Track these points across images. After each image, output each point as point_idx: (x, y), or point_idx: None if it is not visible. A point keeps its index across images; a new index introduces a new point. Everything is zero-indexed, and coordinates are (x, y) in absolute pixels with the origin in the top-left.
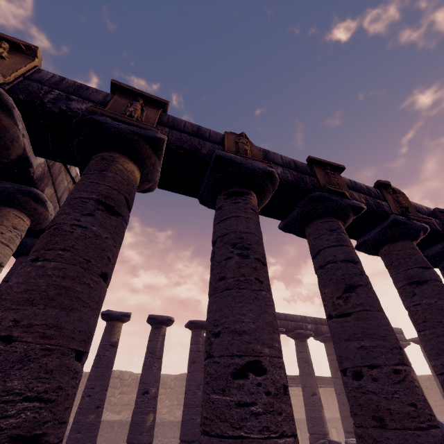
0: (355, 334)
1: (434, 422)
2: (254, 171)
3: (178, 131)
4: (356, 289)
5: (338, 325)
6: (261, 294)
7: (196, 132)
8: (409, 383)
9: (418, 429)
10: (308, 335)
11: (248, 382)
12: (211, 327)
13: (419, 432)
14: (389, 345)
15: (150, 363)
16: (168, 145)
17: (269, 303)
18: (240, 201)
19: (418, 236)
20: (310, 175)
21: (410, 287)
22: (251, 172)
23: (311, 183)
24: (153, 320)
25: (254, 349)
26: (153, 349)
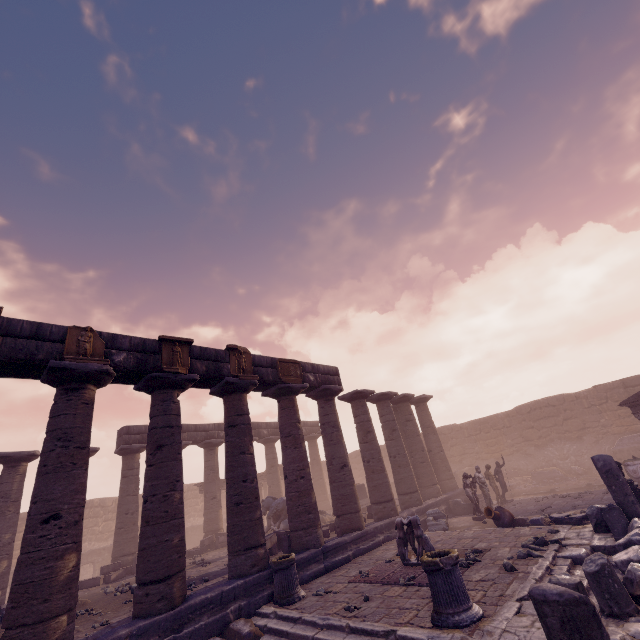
0: (152, 477)
1: (176, 517)
2: (88, 373)
3: (14, 337)
4: (163, 448)
5: (146, 472)
6: (73, 473)
7: (35, 333)
8: (170, 500)
9: (164, 522)
10: (218, 443)
11: (49, 525)
12: (33, 498)
13: (163, 524)
14: (168, 482)
15: (2, 508)
16: (0, 359)
17: (78, 477)
18: (73, 398)
19: (248, 389)
20: (157, 354)
21: (228, 429)
22: (86, 374)
23: (154, 363)
24: (6, 459)
25: (58, 507)
26: (7, 492)
